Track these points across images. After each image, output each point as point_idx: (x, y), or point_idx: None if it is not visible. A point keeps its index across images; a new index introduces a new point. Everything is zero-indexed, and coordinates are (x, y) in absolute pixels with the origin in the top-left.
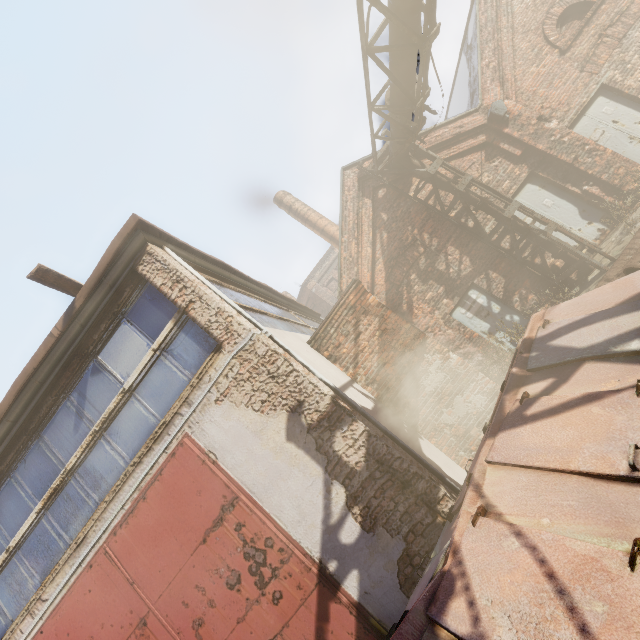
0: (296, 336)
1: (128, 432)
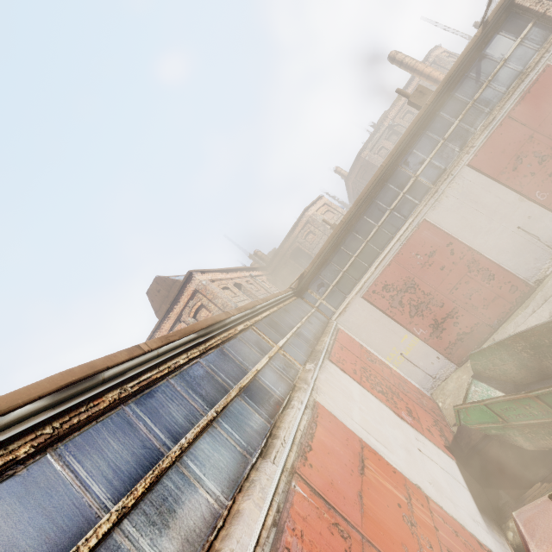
0: None
1: (507, 77)
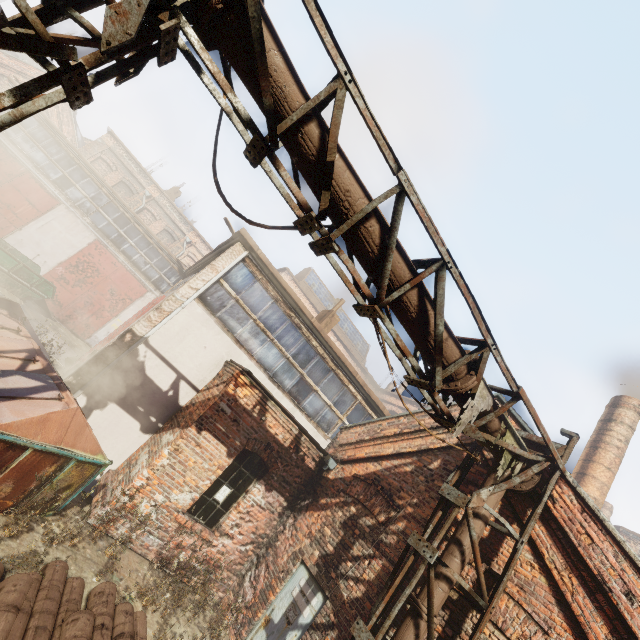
0: (233, 349)
1: None
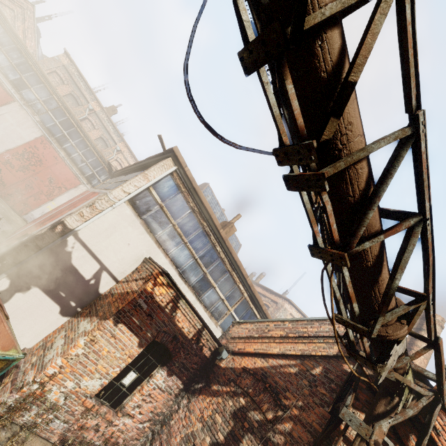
0: (152, 248)
1: None
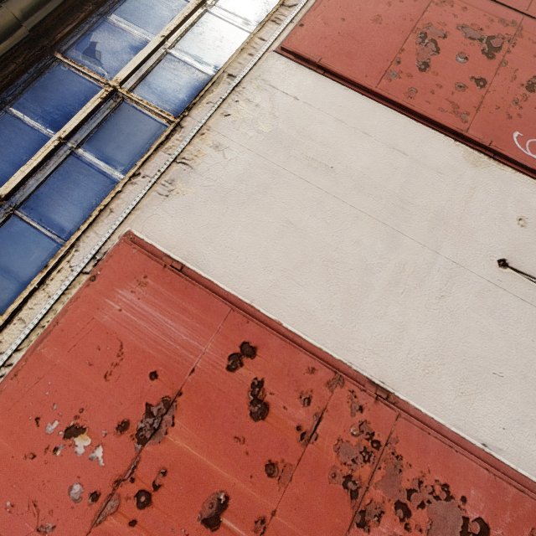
0: None
1: None
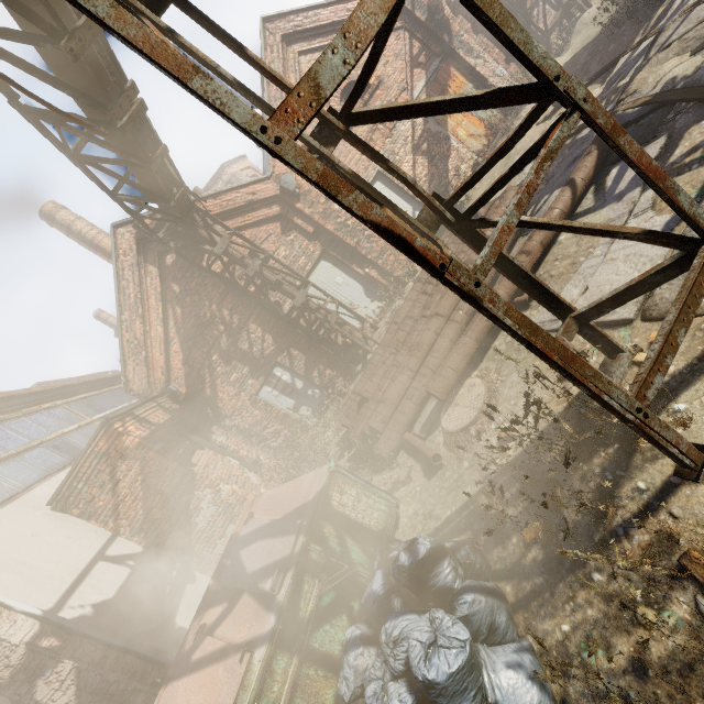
0: (26, 504)
1: None
